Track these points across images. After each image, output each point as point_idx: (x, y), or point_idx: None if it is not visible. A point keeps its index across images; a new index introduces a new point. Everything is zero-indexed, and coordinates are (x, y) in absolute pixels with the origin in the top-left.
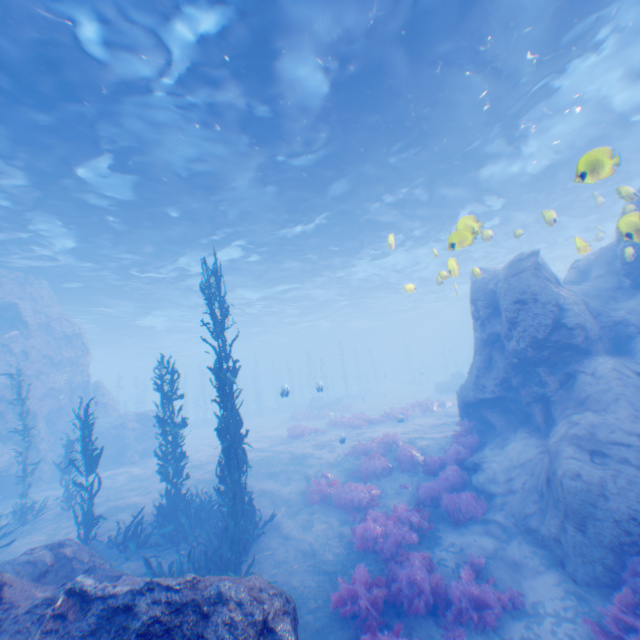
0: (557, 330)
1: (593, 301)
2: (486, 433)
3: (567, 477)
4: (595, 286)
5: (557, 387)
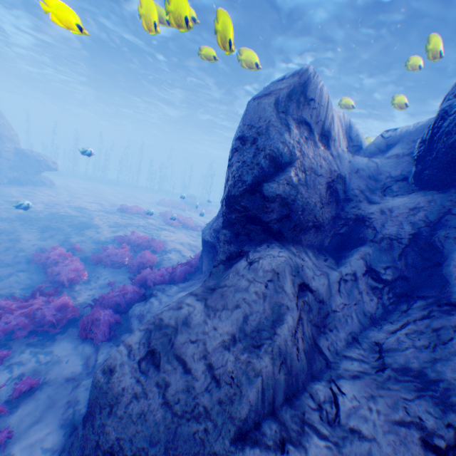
0: (251, 192)
1: (358, 182)
2: (197, 272)
3: (103, 366)
4: (383, 166)
5: (222, 261)
